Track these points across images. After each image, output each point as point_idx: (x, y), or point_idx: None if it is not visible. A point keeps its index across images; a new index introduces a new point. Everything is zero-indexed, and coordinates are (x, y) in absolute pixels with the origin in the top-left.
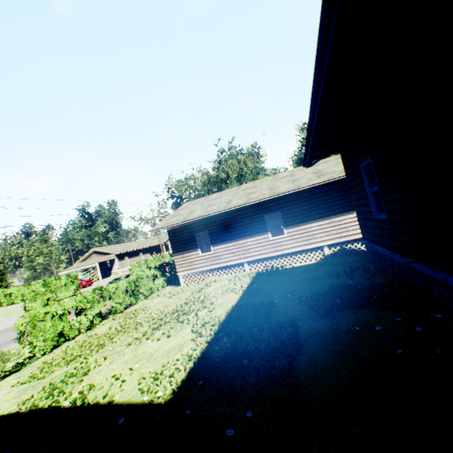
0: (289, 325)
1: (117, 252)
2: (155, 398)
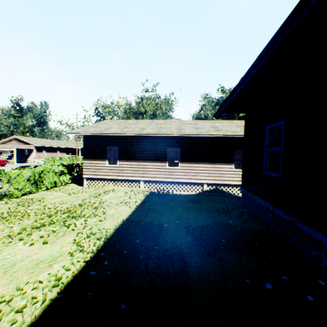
0: (176, 259)
1: (36, 144)
2: None
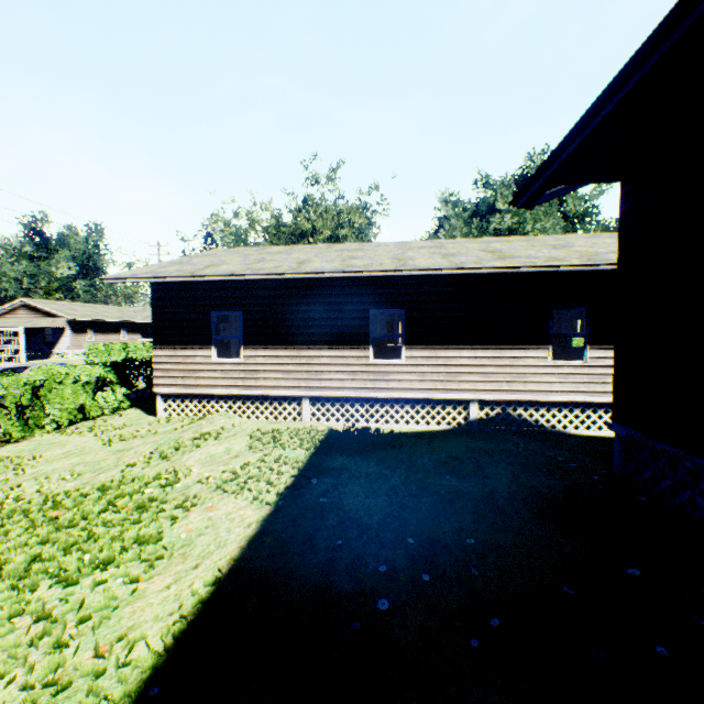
0: None
1: (71, 316)
2: None
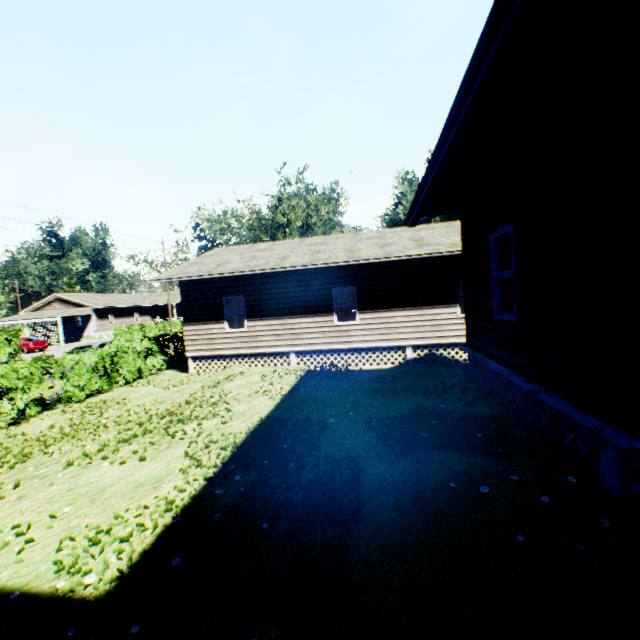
0: (346, 465)
1: (96, 305)
2: (80, 585)
